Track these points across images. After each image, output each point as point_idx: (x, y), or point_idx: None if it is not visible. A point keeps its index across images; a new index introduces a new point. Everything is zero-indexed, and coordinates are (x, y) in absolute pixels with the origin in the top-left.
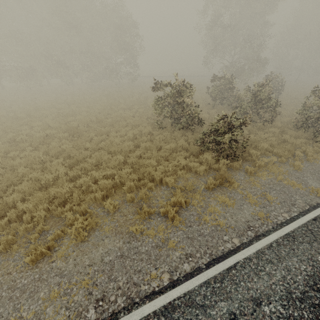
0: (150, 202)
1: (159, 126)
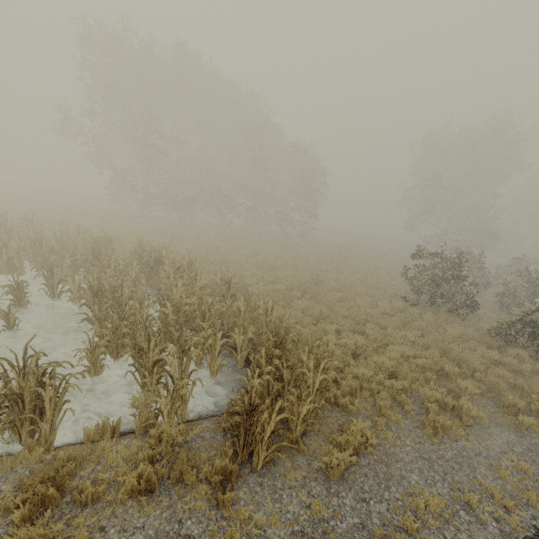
0: (498, 397)
1: (412, 302)
